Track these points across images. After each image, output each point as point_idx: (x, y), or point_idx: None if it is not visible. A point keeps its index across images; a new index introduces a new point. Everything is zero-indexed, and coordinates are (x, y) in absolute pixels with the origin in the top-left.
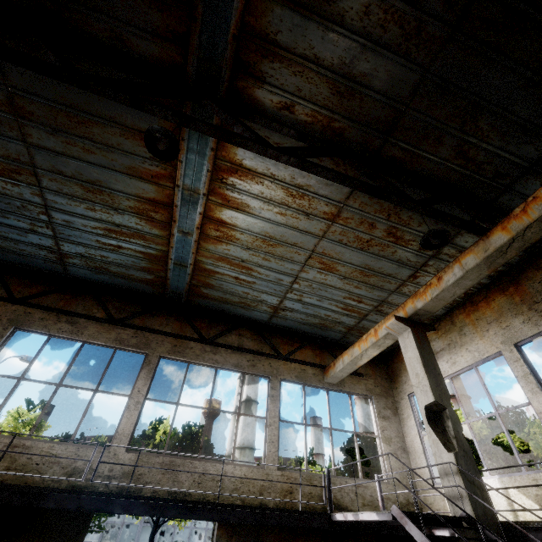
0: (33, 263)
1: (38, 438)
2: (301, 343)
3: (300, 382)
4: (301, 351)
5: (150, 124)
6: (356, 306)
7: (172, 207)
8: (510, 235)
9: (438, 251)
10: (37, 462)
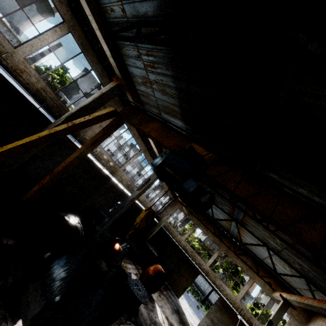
0: None
1: (193, 234)
2: (270, 276)
3: (261, 287)
4: (268, 278)
5: (227, 216)
6: (290, 281)
7: (231, 225)
8: (298, 300)
9: (313, 290)
10: (195, 257)
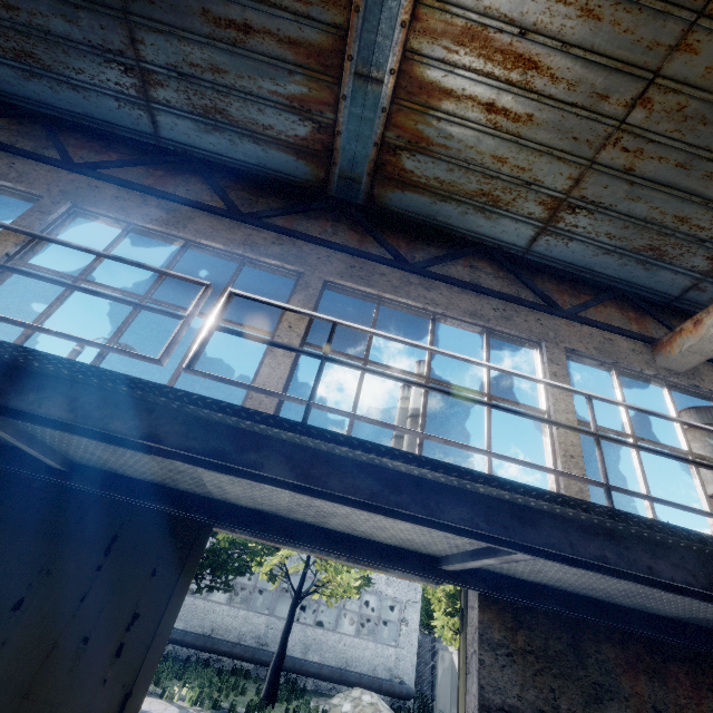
0: (101, 112)
1: None
2: (593, 296)
3: (605, 360)
4: (596, 309)
5: None
6: None
7: None
8: None
9: None
10: None
